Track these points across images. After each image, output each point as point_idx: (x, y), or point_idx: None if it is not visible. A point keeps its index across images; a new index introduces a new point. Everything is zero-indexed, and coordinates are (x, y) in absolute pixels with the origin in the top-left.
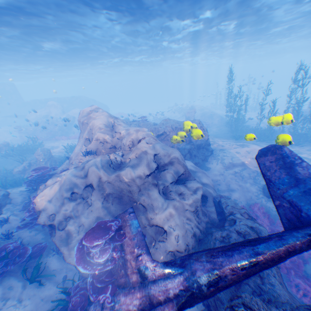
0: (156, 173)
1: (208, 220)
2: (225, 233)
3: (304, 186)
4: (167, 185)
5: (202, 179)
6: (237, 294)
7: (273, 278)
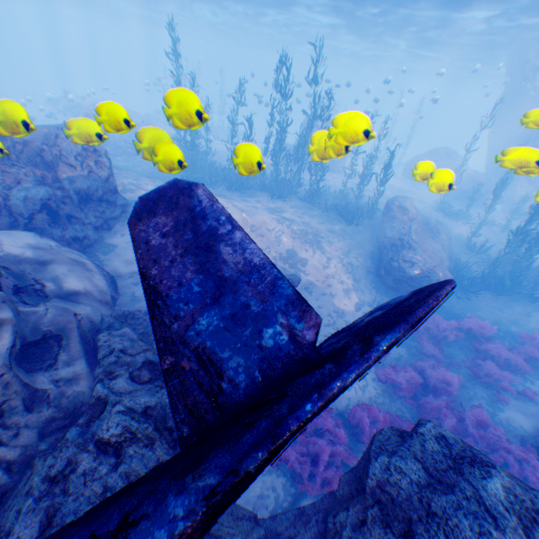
0: None
1: (54, 412)
2: (65, 466)
3: (235, 302)
4: None
5: (69, 284)
6: None
7: None
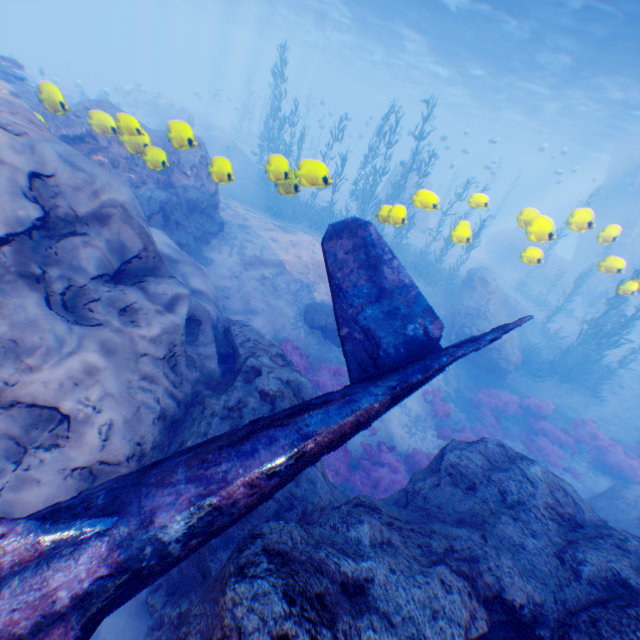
0: (42, 242)
1: (200, 377)
2: (238, 402)
3: (390, 304)
4: (84, 284)
5: (194, 283)
6: (254, 531)
7: (315, 469)
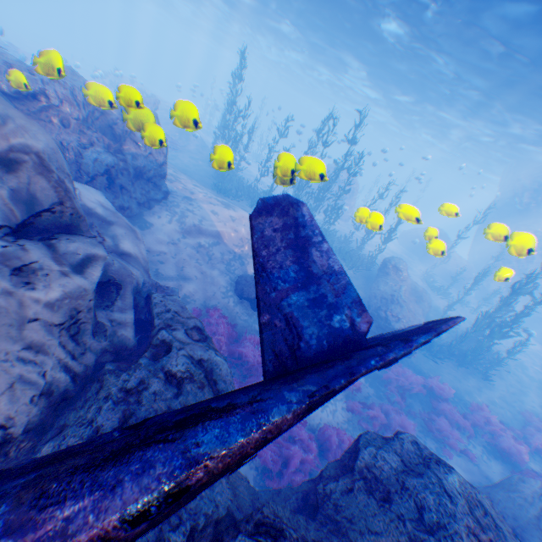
0: None
1: (108, 346)
2: (138, 383)
3: (317, 290)
4: None
5: (124, 245)
6: None
7: None
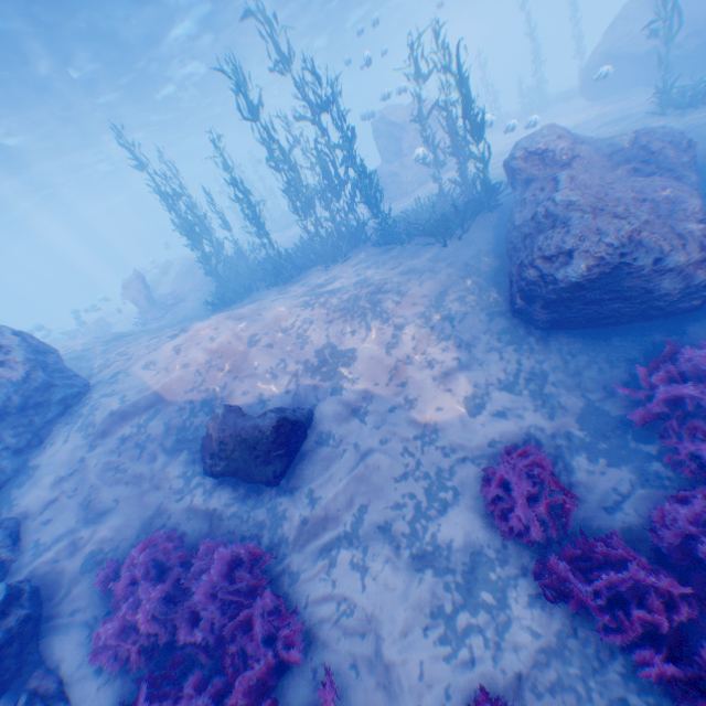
0: None
1: None
2: None
3: None
4: None
5: None
6: None
7: None
